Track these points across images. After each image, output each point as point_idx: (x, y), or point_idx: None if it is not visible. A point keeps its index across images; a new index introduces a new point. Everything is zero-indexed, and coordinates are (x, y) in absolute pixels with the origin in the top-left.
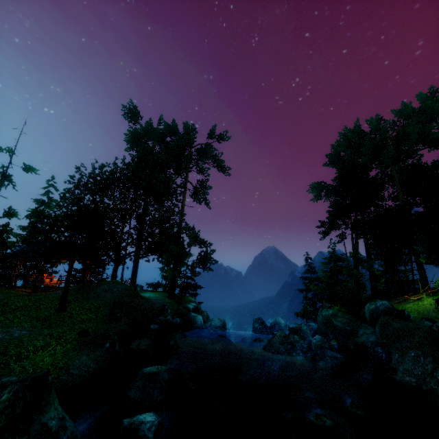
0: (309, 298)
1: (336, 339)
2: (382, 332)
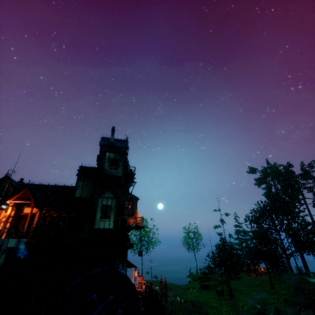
0: None
1: None
2: None
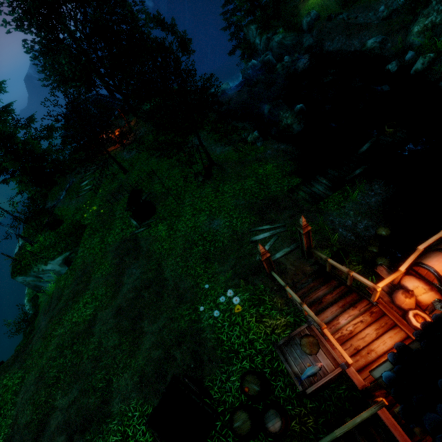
0: (233, 32)
1: (297, 53)
2: (318, 34)
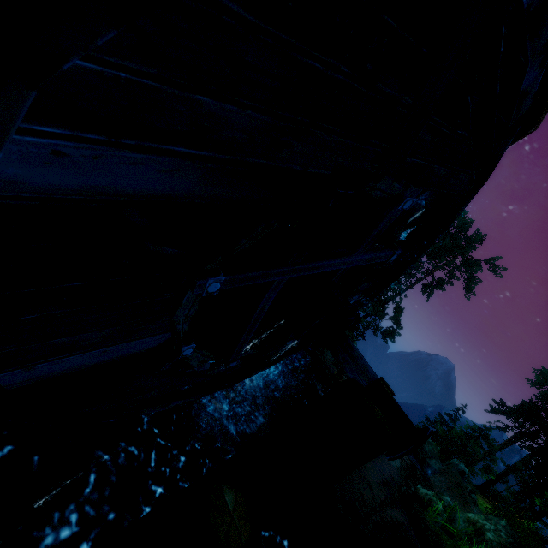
0: None
1: None
2: (443, 469)
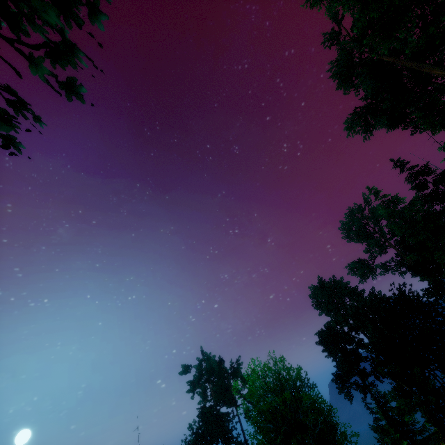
0: None
1: None
2: None
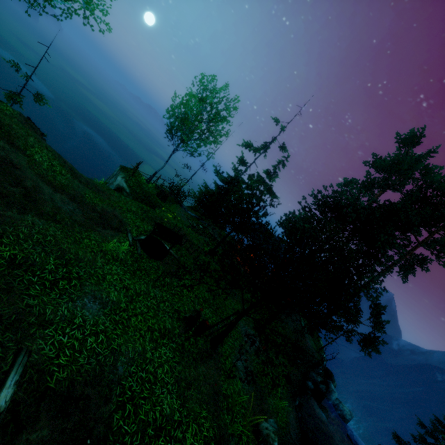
0: (426, 441)
1: None
2: None
